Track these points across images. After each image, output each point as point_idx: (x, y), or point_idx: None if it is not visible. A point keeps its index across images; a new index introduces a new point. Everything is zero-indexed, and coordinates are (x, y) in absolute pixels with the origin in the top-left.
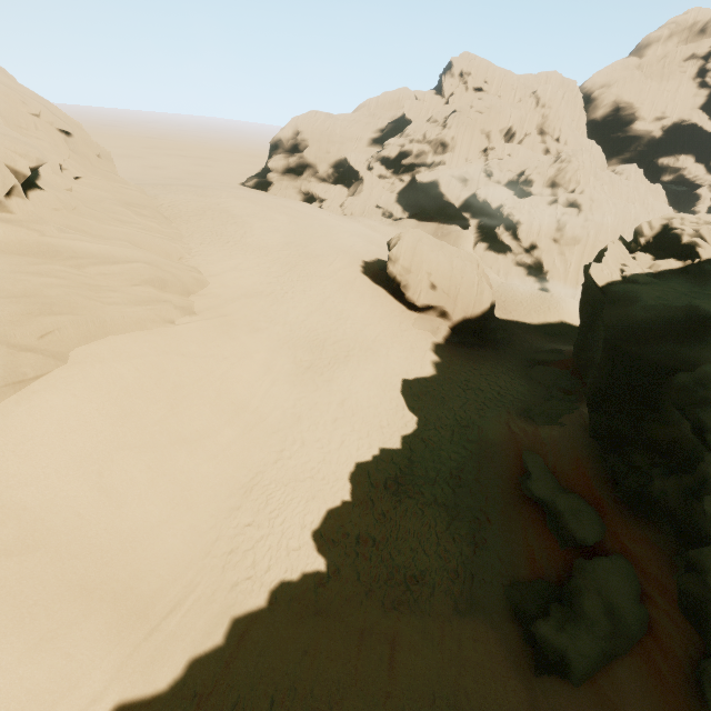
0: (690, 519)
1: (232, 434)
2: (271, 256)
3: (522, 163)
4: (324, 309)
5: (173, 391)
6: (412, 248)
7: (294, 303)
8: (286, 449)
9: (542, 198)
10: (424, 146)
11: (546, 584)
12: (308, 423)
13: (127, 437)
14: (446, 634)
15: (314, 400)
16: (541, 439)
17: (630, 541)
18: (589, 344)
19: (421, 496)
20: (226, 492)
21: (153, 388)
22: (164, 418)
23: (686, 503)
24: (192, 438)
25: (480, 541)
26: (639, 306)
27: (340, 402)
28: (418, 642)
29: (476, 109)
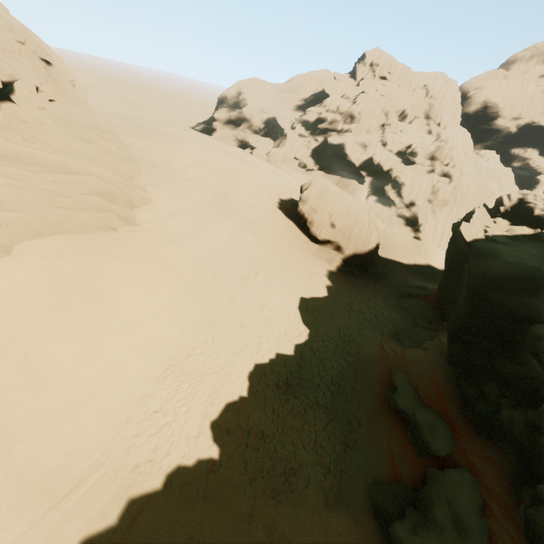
0: (532, 448)
1: (153, 330)
2: (206, 185)
3: (410, 139)
4: (244, 233)
5: (106, 288)
6: (320, 193)
7: (220, 226)
8: (198, 346)
9: (423, 167)
10: (337, 115)
11: (402, 487)
12: (219, 326)
13: (57, 325)
14: (315, 526)
15: (227, 307)
16: (407, 359)
17: (476, 457)
18: (451, 286)
19: (306, 397)
20: (140, 380)
21: (88, 284)
22: (95, 311)
23: (529, 434)
24: (118, 330)
25: (350, 442)
26: (500, 261)
27: (248, 311)
28: (290, 532)
29: (379, 92)
